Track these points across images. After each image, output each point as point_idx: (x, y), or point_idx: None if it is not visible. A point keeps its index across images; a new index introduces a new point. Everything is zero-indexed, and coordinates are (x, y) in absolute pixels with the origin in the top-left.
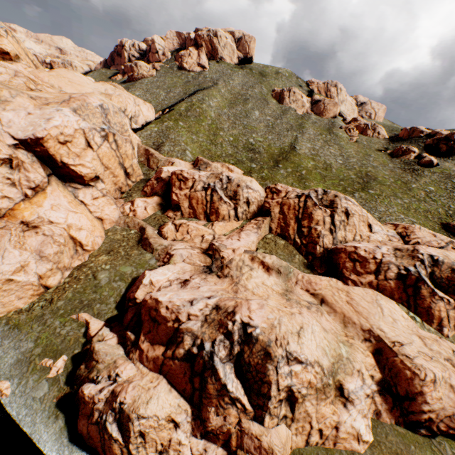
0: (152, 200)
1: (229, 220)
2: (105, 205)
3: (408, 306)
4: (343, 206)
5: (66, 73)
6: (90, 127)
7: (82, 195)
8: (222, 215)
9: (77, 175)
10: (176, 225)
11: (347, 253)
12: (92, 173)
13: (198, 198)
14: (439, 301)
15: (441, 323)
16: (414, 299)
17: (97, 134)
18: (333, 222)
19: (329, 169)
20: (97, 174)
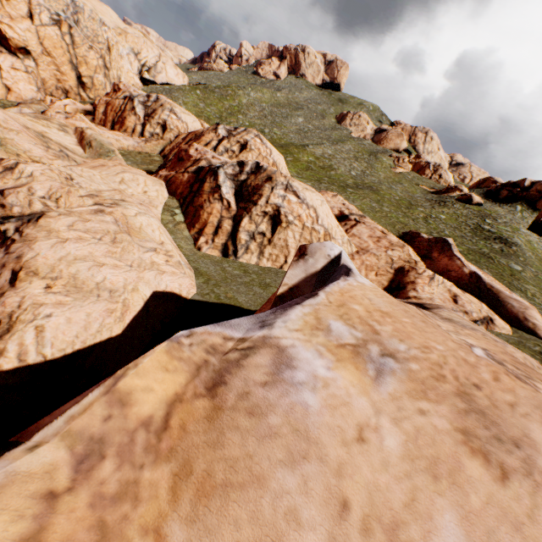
0: (83, 106)
1: (133, 135)
2: (23, 80)
3: (183, 203)
4: (245, 138)
5: (94, 1)
6: (42, 4)
7: (3, 59)
8: (127, 126)
9: (1, 35)
10: (68, 112)
11: (180, 152)
12: (20, 41)
13: (115, 106)
14: (217, 202)
15: (203, 231)
16: (194, 197)
17: (47, 13)
18: (217, 146)
19: (327, 170)
20: (29, 48)
